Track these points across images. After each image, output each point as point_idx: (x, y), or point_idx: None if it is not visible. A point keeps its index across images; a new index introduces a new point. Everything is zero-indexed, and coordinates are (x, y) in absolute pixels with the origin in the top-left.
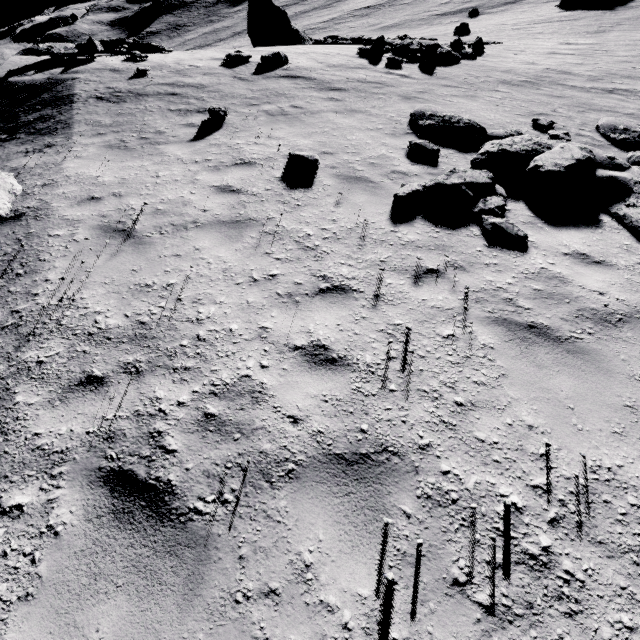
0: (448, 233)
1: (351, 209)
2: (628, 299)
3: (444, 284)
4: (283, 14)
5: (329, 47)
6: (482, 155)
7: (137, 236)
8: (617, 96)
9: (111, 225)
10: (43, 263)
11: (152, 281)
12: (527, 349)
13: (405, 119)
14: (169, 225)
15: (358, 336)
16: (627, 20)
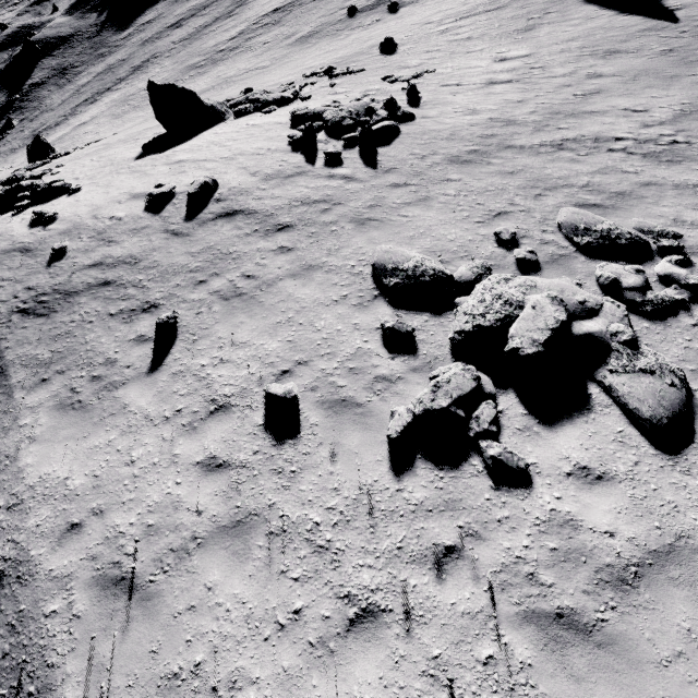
0: (452, 477)
1: (349, 463)
2: (637, 534)
3: (466, 569)
4: (191, 95)
5: (255, 131)
6: (459, 335)
7: (140, 585)
8: (567, 154)
9: (107, 573)
10: (53, 671)
11: (178, 665)
12: (562, 656)
13: (367, 268)
14: (169, 552)
15: (404, 691)
16: (553, 4)
